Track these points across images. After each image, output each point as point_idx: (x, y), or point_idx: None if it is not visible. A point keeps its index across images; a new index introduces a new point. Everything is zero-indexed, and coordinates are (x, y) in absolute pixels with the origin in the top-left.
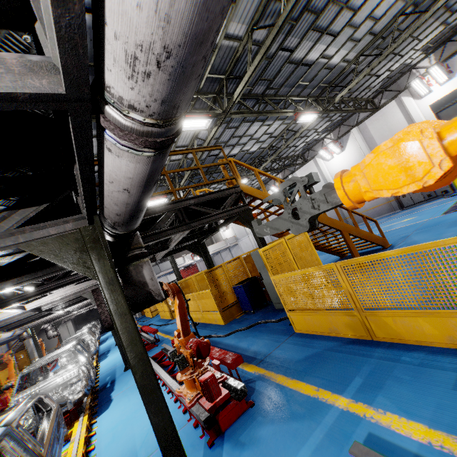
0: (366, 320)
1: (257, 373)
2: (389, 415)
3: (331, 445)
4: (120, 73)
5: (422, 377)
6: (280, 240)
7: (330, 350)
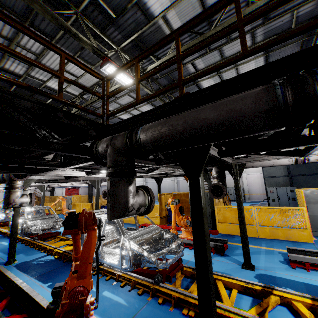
0: (258, 229)
1: None
2: (281, 250)
3: (270, 254)
4: (314, 158)
5: (283, 244)
6: None
7: None
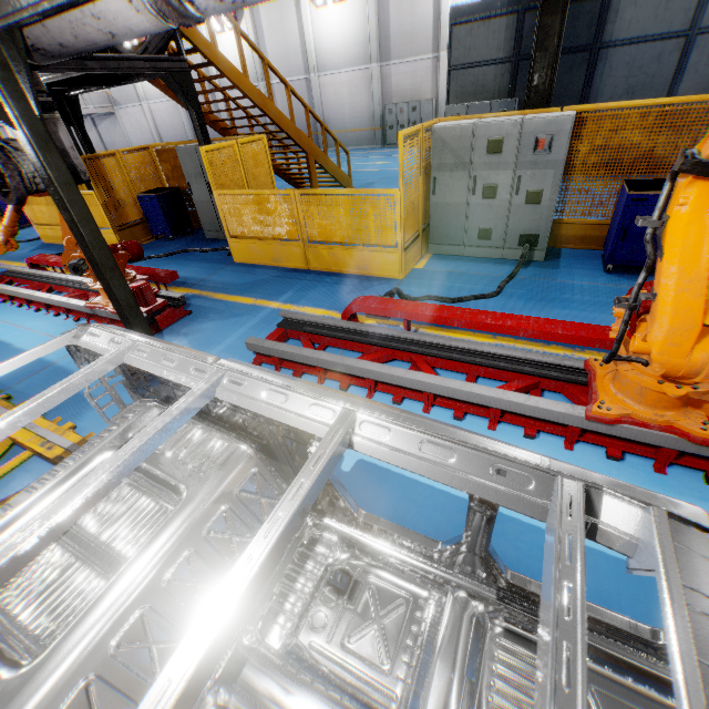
0: (308, 252)
1: (191, 293)
2: (306, 308)
3: (264, 324)
4: None
5: (333, 289)
6: (231, 142)
7: (271, 276)
